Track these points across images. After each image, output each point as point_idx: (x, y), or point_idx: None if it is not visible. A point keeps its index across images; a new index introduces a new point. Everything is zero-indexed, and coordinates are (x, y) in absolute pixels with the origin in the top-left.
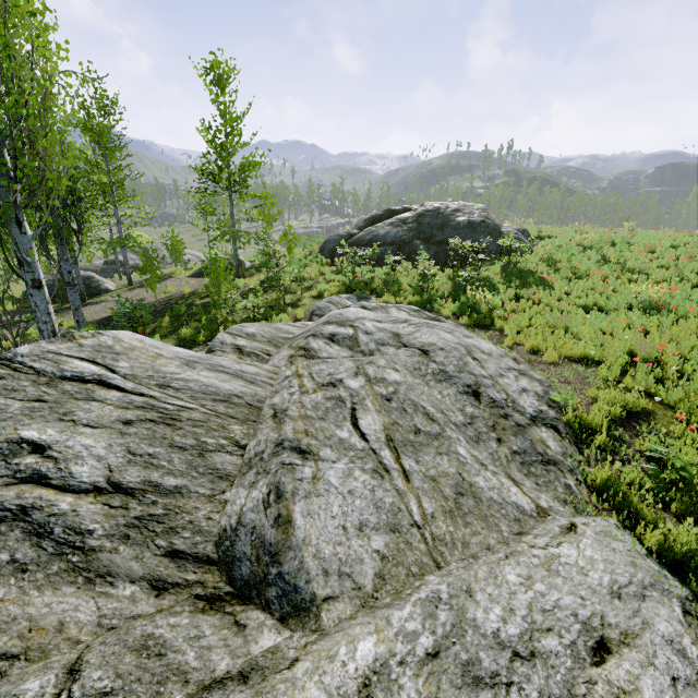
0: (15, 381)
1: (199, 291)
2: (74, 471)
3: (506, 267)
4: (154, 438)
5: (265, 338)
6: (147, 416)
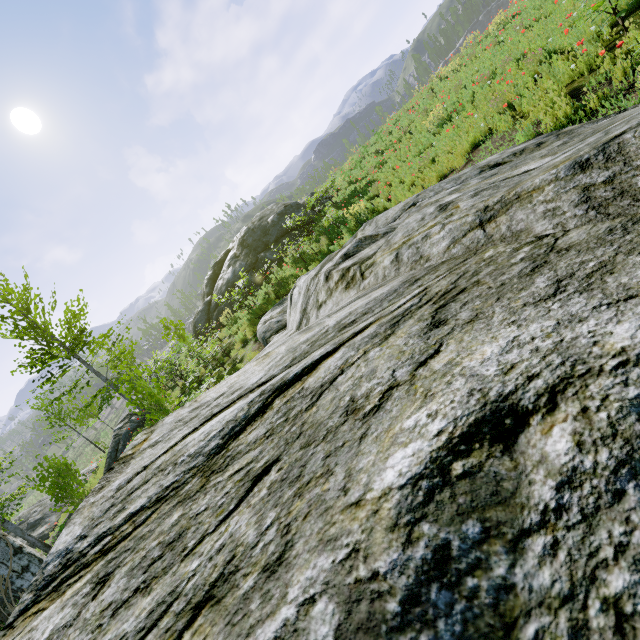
0: (142, 544)
1: None
2: (637, 340)
3: (337, 204)
4: (500, 292)
5: None
6: (423, 314)
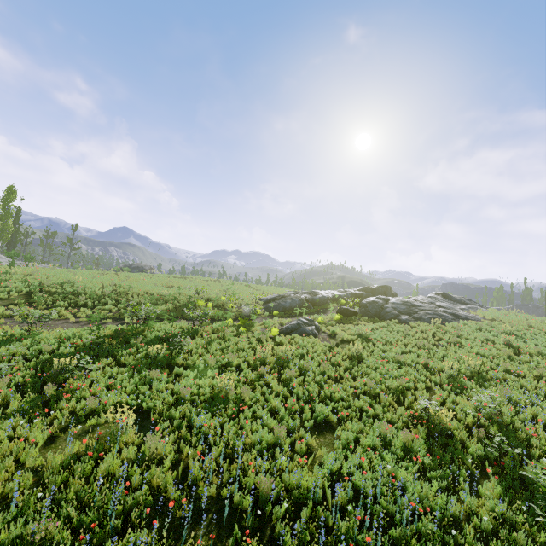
0: None
1: None
2: None
3: None
4: None
5: None
6: None
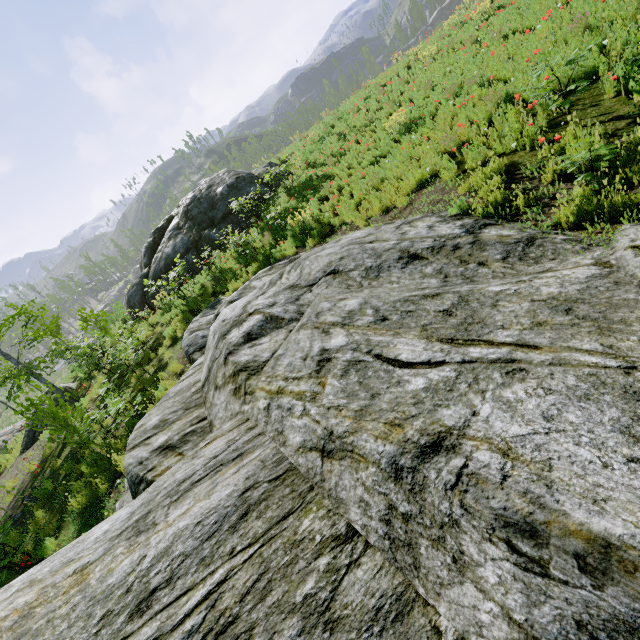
0: None
1: (48, 454)
2: None
3: (289, 191)
4: None
5: (179, 411)
6: None
